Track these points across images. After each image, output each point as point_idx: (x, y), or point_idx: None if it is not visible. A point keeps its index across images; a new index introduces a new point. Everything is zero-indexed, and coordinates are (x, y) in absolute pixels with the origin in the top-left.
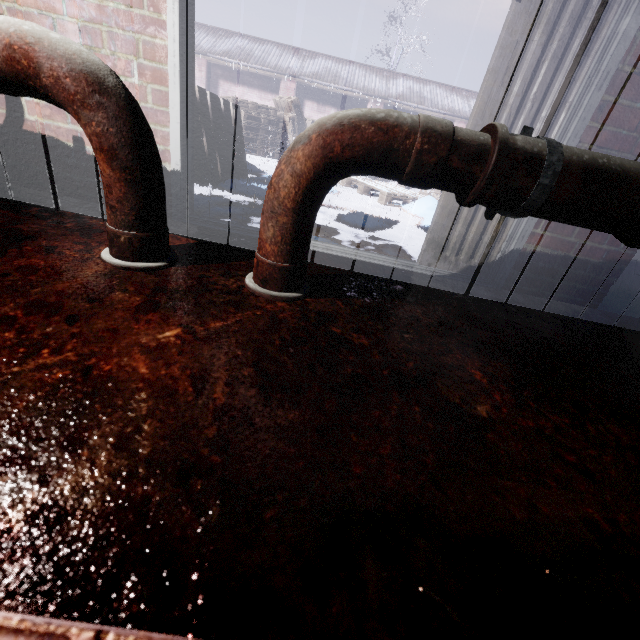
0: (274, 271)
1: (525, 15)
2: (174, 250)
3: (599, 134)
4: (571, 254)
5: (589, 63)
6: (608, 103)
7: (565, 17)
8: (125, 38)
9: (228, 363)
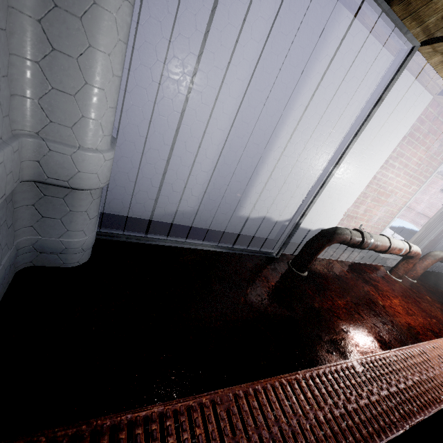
0: (417, 277)
1: (439, 215)
2: (388, 270)
3: (438, 233)
4: (423, 252)
5: (442, 221)
6: (442, 228)
7: (442, 215)
8: (384, 219)
9: (437, 301)
